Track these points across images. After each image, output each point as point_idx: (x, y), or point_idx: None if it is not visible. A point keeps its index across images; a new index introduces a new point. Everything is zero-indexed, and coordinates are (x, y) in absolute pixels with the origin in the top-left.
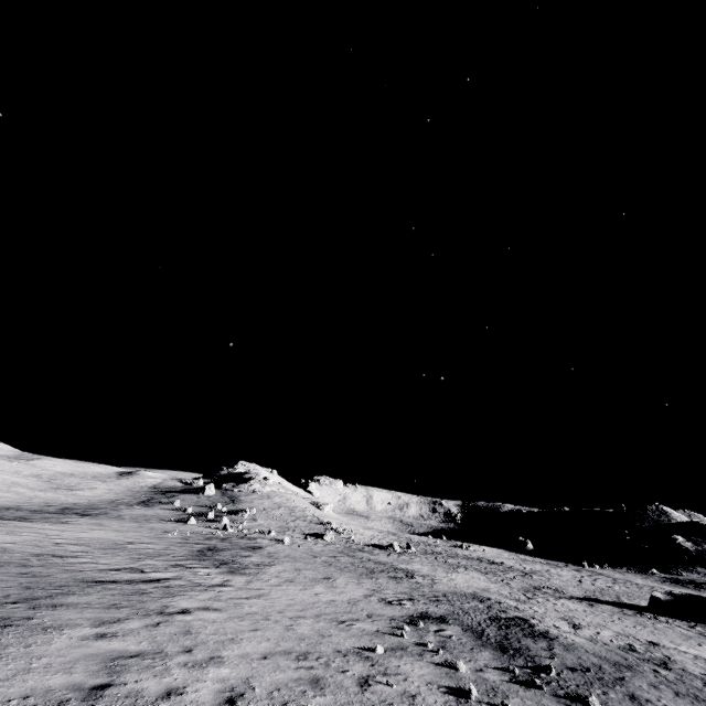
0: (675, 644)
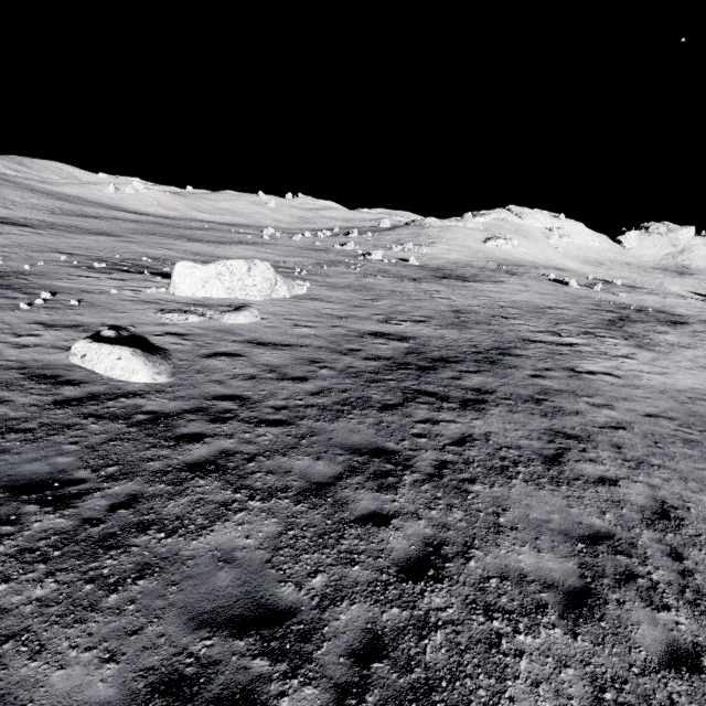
0: (1, 237)
